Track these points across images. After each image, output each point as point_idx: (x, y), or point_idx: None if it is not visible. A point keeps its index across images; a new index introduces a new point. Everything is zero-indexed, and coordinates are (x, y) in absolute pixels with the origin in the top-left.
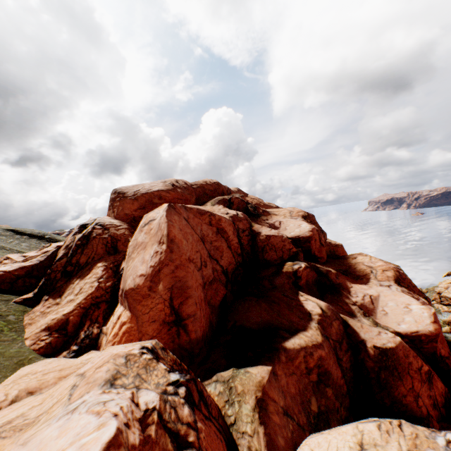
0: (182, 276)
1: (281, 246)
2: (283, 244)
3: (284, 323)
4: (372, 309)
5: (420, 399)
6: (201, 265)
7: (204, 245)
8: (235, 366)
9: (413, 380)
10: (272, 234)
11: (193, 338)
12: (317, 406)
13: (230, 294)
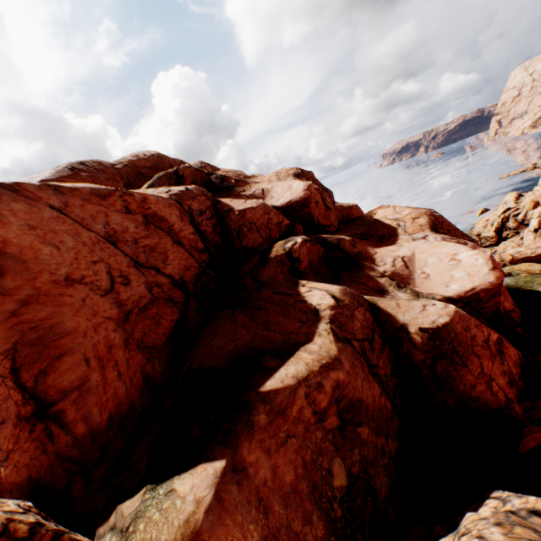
0: (44, 317)
1: (266, 222)
2: (268, 218)
3: (275, 339)
4: (408, 275)
5: (494, 383)
6: (111, 284)
7: (116, 249)
8: (151, 481)
9: (481, 360)
10: (247, 206)
11: (82, 434)
12: (346, 473)
13: (195, 316)
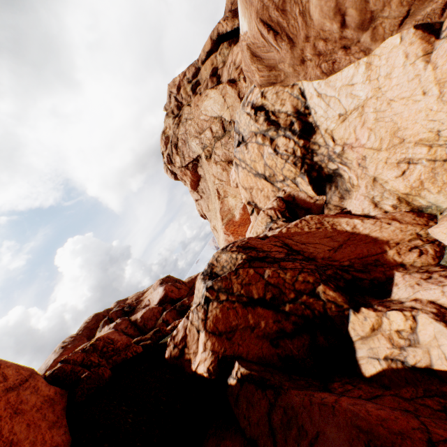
0: None
1: (153, 314)
2: (153, 312)
3: None
4: None
5: None
6: None
7: None
8: None
9: None
10: (143, 313)
11: None
12: None
13: None
